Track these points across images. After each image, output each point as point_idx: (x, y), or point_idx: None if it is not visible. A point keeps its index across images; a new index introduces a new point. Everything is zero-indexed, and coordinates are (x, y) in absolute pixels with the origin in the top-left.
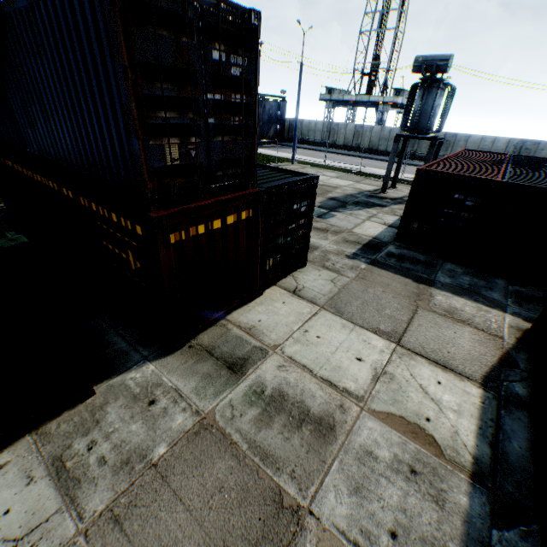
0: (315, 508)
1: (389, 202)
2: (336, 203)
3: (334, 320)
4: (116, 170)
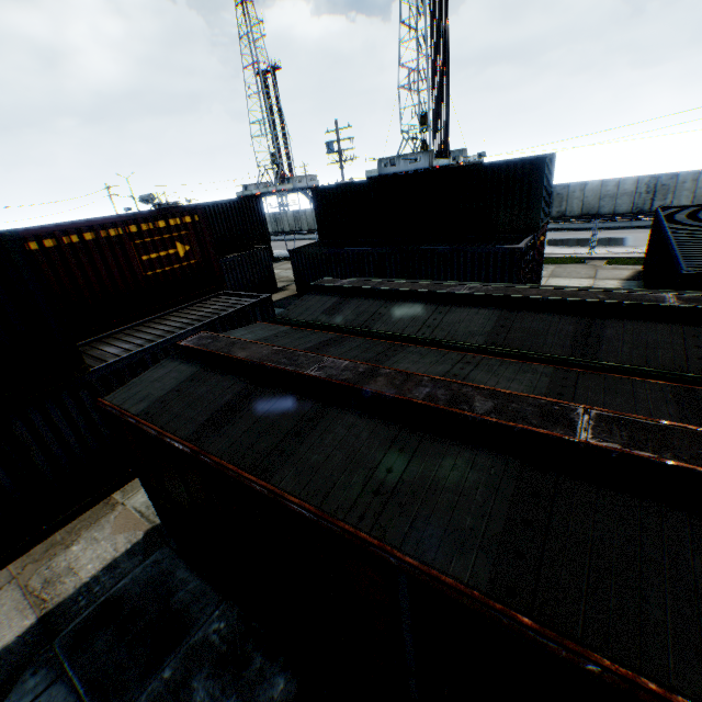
0: None
1: None
2: None
3: None
4: None
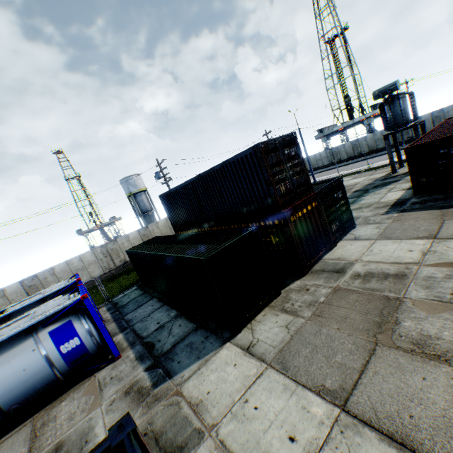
0: (406, 296)
1: (401, 176)
2: (359, 192)
3: (386, 242)
4: (262, 204)
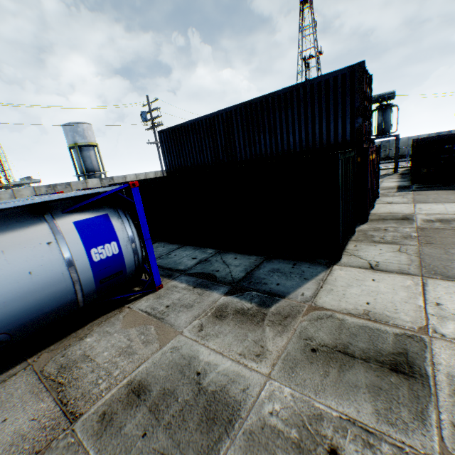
0: None
1: (381, 176)
2: None
3: (427, 204)
4: (334, 139)
